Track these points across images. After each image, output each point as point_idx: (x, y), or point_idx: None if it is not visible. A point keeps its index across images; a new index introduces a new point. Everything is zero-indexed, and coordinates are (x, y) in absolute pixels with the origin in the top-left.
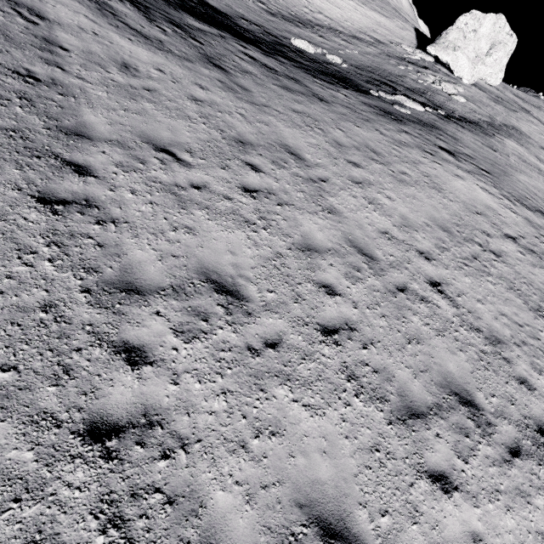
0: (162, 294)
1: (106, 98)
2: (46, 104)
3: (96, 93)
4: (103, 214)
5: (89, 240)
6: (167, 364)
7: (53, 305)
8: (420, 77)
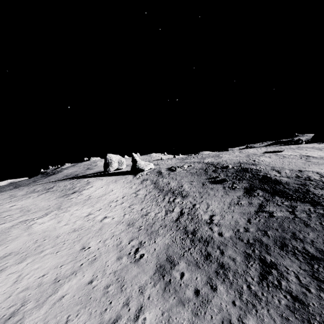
0: None
1: None
2: None
3: None
4: None
5: None
6: None
7: None
8: (180, 171)
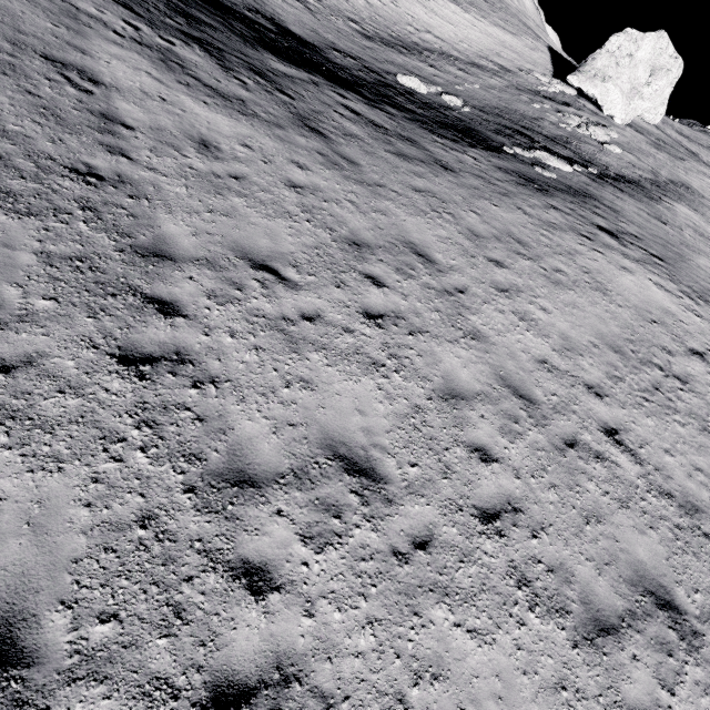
0: (282, 483)
1: (186, 195)
2: (114, 213)
3: (173, 189)
4: (199, 372)
5: (186, 412)
6: (298, 587)
7: (152, 516)
8: (561, 119)
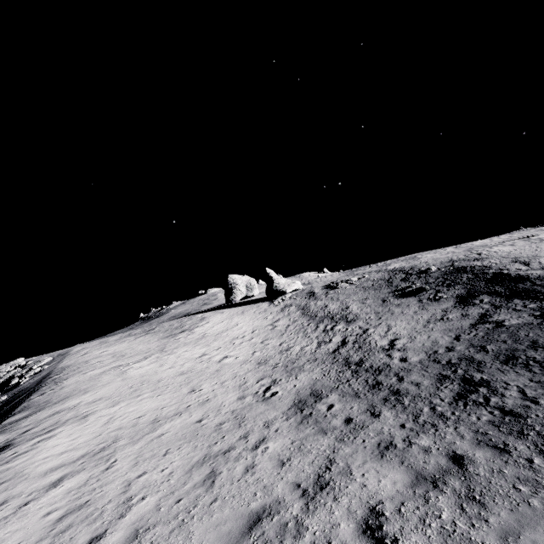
0: None
1: None
2: None
3: None
4: None
5: None
6: None
7: None
8: (345, 287)
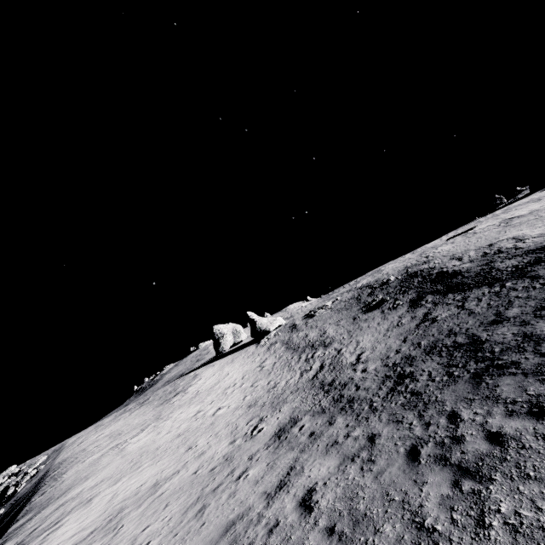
0: None
1: None
2: None
3: None
4: None
5: None
6: None
7: None
8: (322, 312)
